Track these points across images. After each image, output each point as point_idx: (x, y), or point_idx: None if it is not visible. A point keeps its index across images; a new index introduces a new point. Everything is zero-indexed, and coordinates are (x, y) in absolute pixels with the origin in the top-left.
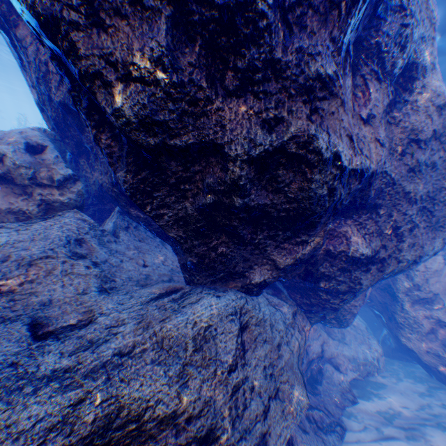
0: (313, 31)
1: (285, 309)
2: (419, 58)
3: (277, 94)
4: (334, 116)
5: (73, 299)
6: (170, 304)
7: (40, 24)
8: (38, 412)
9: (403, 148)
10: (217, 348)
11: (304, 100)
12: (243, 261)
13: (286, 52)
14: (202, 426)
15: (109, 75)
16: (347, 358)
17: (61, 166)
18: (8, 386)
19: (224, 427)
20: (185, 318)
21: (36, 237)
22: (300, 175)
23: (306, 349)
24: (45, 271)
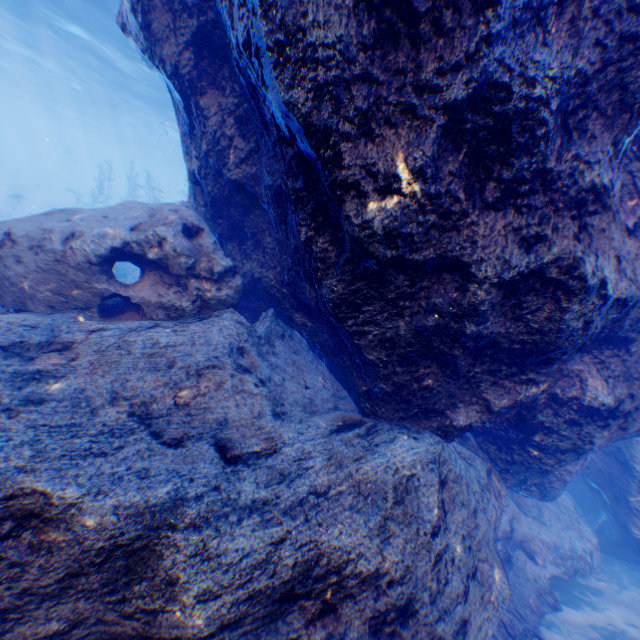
0: (593, 136)
1: (477, 463)
2: None
3: (542, 208)
4: (603, 233)
5: (248, 421)
6: (357, 441)
7: (307, 132)
8: (243, 545)
9: None
10: (418, 503)
11: (572, 216)
12: (446, 397)
13: (559, 161)
14: (402, 594)
15: (367, 186)
16: (545, 545)
17: (220, 255)
18: (215, 511)
19: (424, 601)
20: (384, 460)
21: (196, 340)
22: (552, 302)
23: None
24: (214, 383)
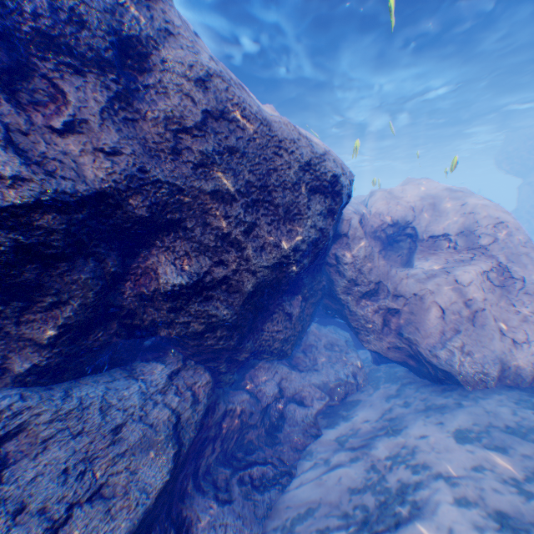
0: None
1: (155, 373)
2: (135, 28)
3: None
4: None
5: None
6: None
7: None
8: None
9: (172, 143)
10: None
11: None
12: None
13: None
14: None
15: None
16: (317, 386)
17: None
18: None
19: None
20: None
21: None
22: None
23: (257, 396)
24: None
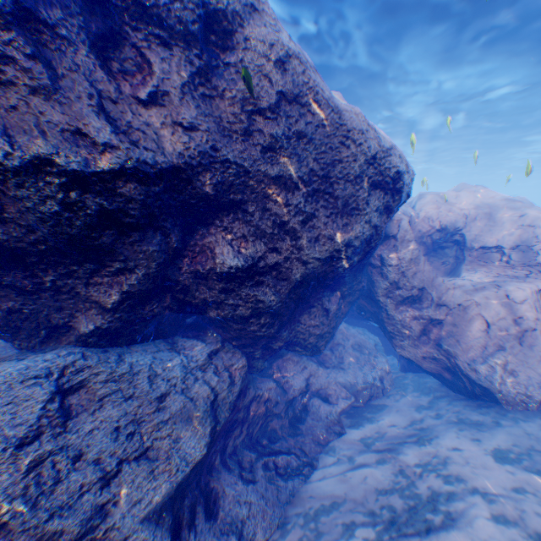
0: None
1: (196, 350)
2: (222, 2)
3: None
4: (21, 111)
5: None
6: None
7: None
8: None
9: (244, 124)
10: None
11: None
12: (58, 311)
13: None
14: None
15: None
16: (343, 385)
17: None
18: None
19: (17, 510)
20: None
21: None
22: (4, 195)
23: (283, 387)
24: None
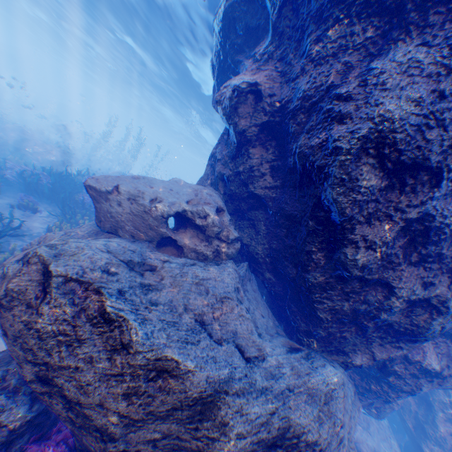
0: None
1: (349, 385)
2: None
3: (434, 269)
4: None
5: (247, 335)
6: (303, 360)
7: (340, 213)
8: (257, 410)
9: None
10: (335, 405)
11: (447, 275)
12: (352, 345)
13: (447, 249)
14: None
15: (360, 243)
16: (368, 447)
17: (232, 228)
18: (246, 388)
19: None
20: (322, 377)
21: (216, 277)
22: (427, 313)
23: None
24: (229, 308)
